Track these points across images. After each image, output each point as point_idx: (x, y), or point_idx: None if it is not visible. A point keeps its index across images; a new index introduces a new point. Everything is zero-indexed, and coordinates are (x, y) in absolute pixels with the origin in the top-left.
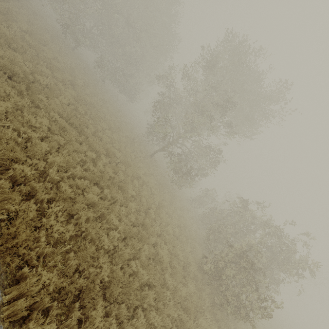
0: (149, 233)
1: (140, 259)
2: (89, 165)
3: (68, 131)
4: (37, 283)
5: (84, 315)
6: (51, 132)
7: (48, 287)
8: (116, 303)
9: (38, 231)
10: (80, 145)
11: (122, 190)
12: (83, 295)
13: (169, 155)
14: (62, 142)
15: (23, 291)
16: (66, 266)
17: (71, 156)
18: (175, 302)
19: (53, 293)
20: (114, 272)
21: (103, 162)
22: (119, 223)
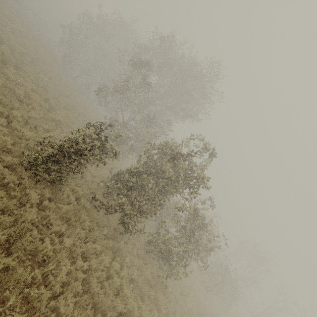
0: None
1: None
2: None
3: None
4: None
5: None
6: None
7: None
8: None
9: None
10: None
11: None
12: None
13: None
14: None
15: None
16: None
17: None
18: None
19: None
20: None
21: None
22: None
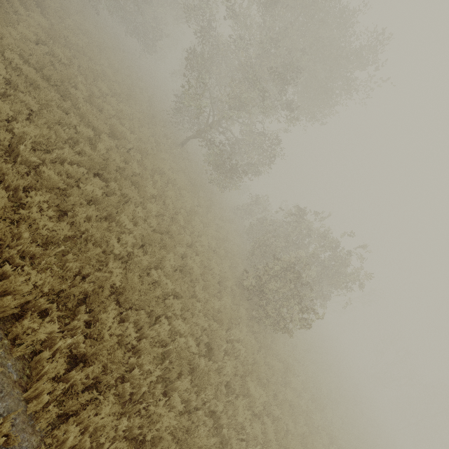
0: (176, 242)
1: (164, 269)
2: (84, 147)
3: (43, 90)
4: (27, 283)
5: (94, 319)
6: (13, 88)
7: (42, 288)
8: (133, 310)
9: (16, 226)
10: (67, 115)
11: (137, 187)
12: (90, 300)
13: (207, 144)
14: (34, 106)
15: (9, 289)
16: (65, 270)
17: (53, 129)
18: (206, 313)
19: (50, 294)
20: (129, 279)
21: (105, 145)
22: (134, 227)
